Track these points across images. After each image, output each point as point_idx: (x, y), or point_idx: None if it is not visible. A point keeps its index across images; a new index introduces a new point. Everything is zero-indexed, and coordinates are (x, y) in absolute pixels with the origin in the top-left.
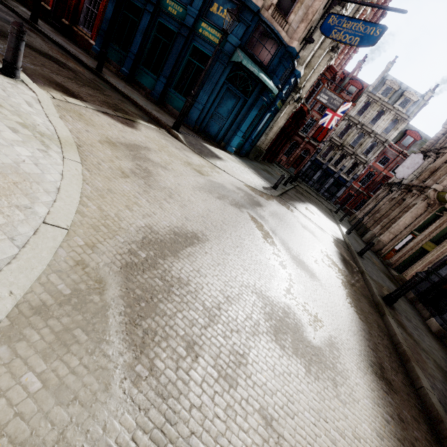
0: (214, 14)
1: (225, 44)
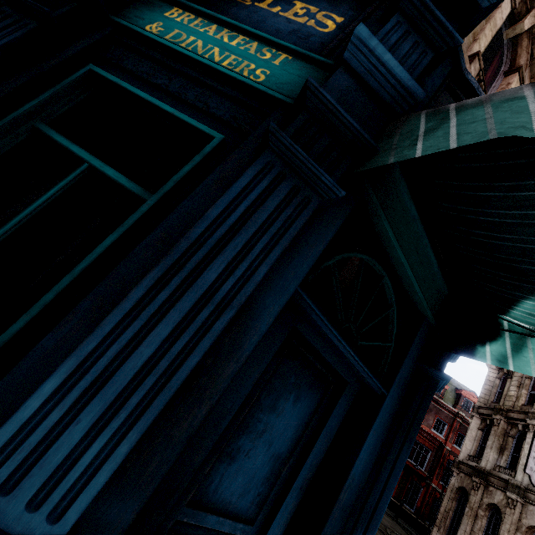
0: (241, 3)
1: (331, 76)
